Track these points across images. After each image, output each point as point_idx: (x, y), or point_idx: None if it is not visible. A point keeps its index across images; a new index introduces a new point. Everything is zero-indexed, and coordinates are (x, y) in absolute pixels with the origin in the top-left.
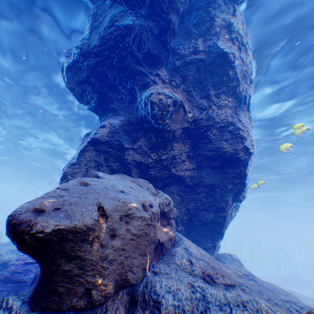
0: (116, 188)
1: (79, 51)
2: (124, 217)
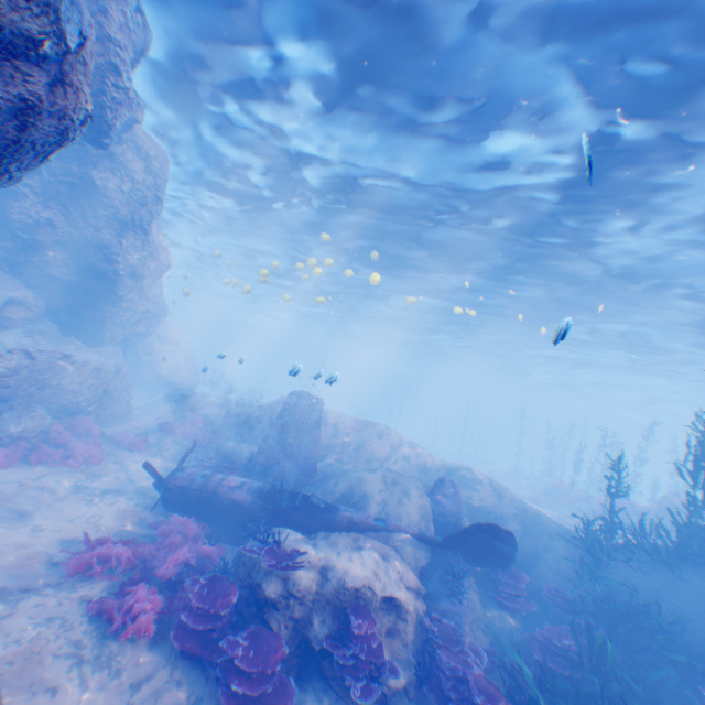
0: None
1: None
2: None
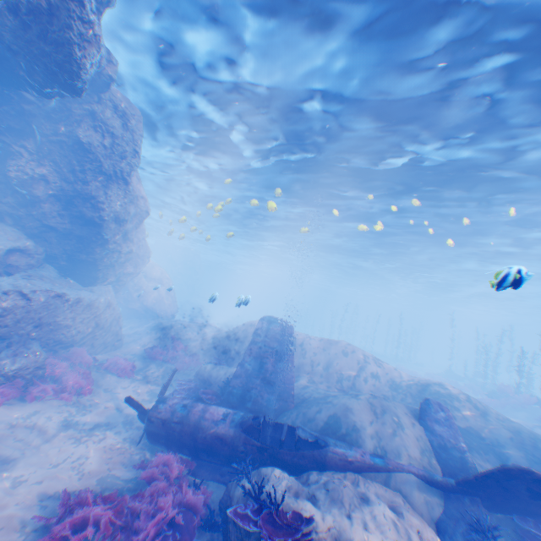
0: None
1: None
2: None
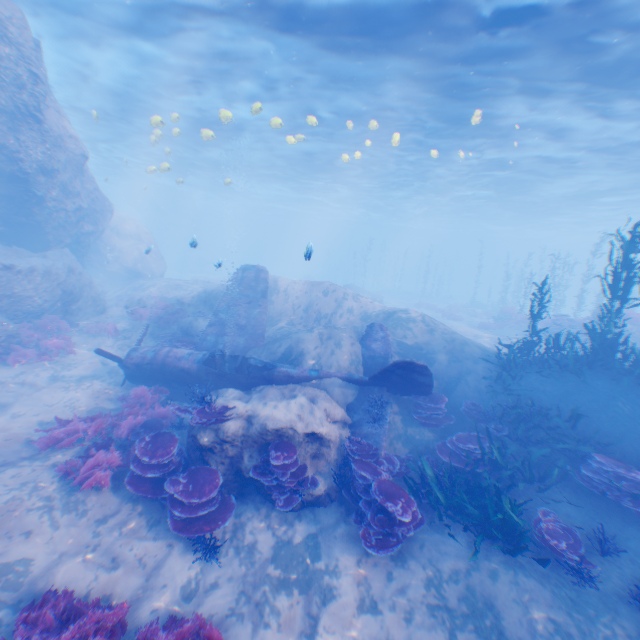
0: None
1: None
2: None
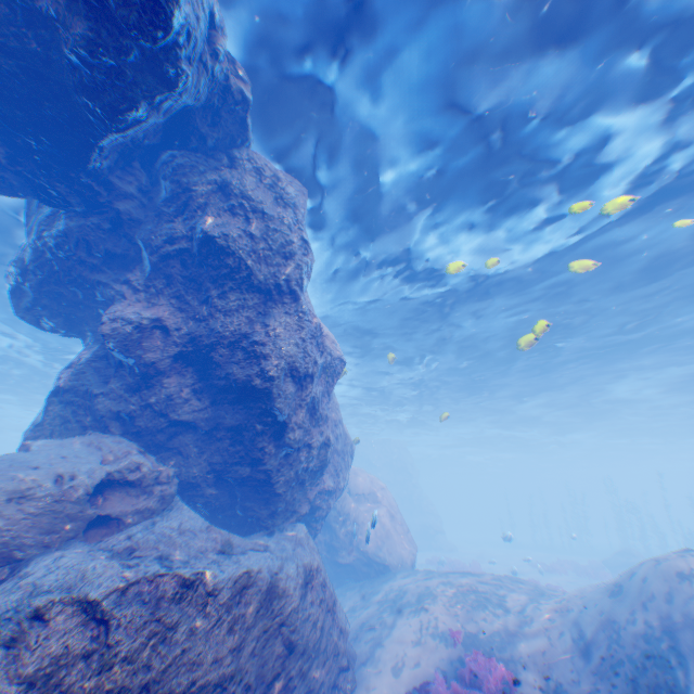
0: (27, 464)
1: (16, 272)
2: (19, 496)
